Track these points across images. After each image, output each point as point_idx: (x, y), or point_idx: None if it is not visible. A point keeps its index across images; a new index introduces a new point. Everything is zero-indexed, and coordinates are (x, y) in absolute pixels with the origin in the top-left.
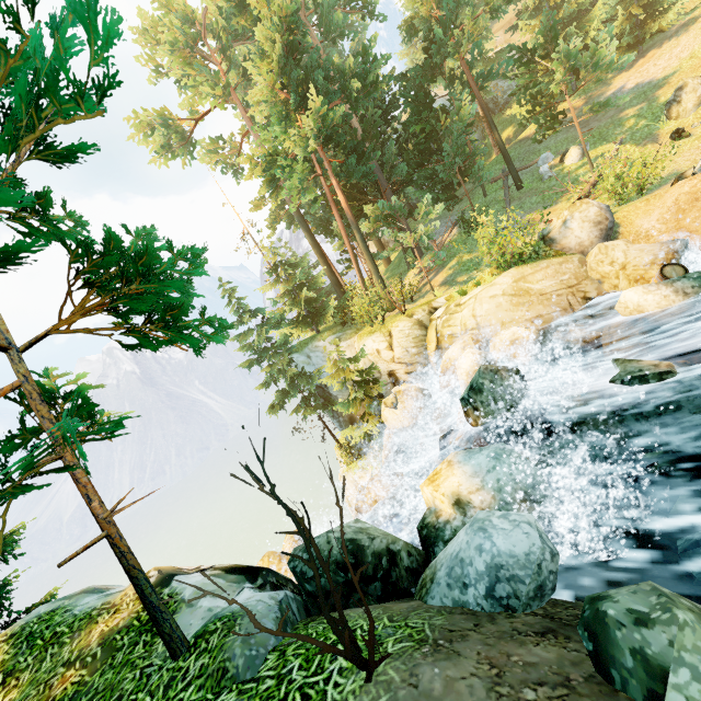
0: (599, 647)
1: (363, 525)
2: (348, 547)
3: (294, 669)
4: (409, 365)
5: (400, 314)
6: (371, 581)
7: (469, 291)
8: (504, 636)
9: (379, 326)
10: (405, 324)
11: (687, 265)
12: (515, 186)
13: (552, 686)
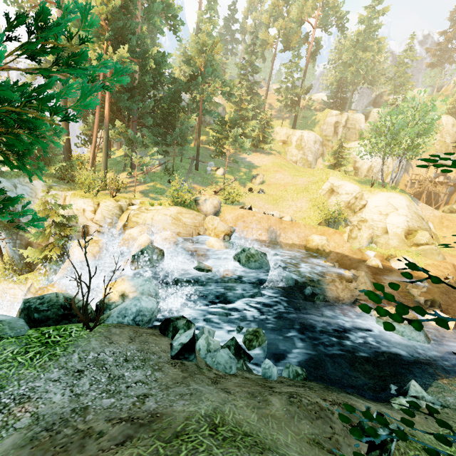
0: (165, 327)
1: (72, 295)
2: (69, 300)
3: (50, 331)
4: (101, 227)
5: (109, 195)
6: (74, 317)
7: (155, 205)
8: (137, 328)
9: (92, 196)
10: (112, 204)
11: (232, 237)
12: (195, 167)
13: (151, 334)
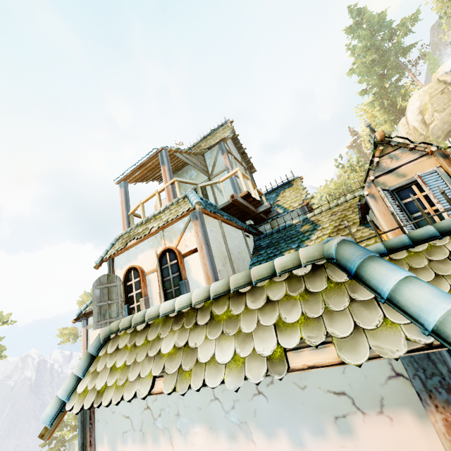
0: None
1: None
2: None
3: None
4: None
5: None
6: None
7: None
8: None
9: None
10: None
11: None
12: None
13: None
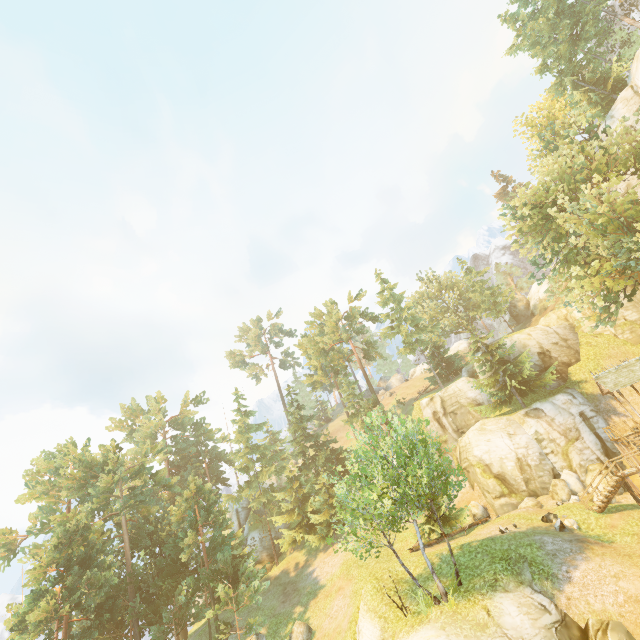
0: None
1: None
2: None
3: None
4: None
5: None
6: None
7: None
8: None
9: None
10: None
11: None
12: None
13: None
